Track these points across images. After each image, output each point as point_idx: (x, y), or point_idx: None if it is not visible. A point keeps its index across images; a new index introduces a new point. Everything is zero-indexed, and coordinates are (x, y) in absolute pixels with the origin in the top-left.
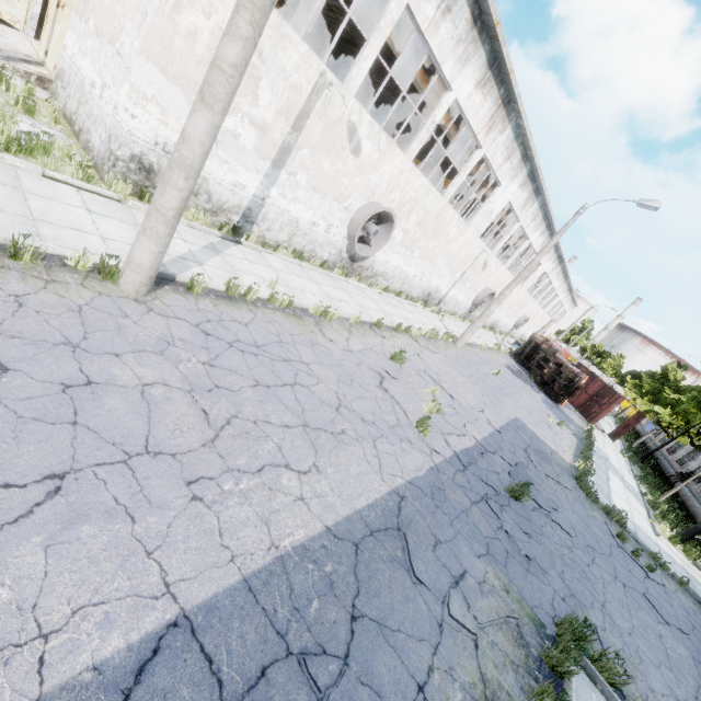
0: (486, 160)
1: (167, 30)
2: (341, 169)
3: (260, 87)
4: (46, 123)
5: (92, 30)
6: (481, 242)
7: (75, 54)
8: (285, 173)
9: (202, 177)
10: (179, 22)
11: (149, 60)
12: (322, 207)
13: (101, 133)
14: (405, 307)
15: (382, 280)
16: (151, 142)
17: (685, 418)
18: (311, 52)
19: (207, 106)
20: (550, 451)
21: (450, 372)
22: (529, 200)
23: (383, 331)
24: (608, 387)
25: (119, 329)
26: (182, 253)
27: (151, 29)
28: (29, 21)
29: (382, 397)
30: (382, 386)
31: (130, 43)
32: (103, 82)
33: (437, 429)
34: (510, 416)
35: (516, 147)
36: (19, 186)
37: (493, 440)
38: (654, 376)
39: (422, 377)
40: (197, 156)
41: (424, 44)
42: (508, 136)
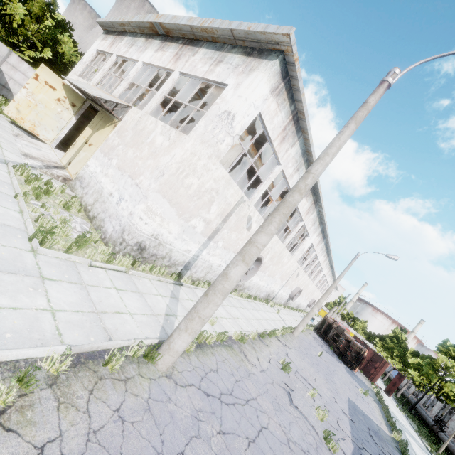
0: (304, 225)
1: (178, 185)
2: (240, 237)
3: (212, 204)
4: (74, 213)
5: (115, 165)
6: (297, 264)
7: (96, 172)
8: (212, 242)
9: (169, 249)
10: (185, 181)
11: (164, 198)
12: (226, 256)
13: (115, 225)
14: (260, 307)
15: (247, 291)
16: (150, 235)
17: (428, 379)
18: (239, 189)
19: (246, 264)
20: (377, 427)
21: (305, 366)
22: (320, 241)
23: (265, 339)
24: (377, 354)
25: (172, 417)
26: (165, 309)
27: (168, 182)
28: (55, 140)
29: (297, 415)
30: (293, 403)
31: (149, 183)
32: (121, 196)
33: (332, 437)
34: (346, 398)
35: (317, 219)
36: (82, 281)
37: (355, 433)
38: (392, 338)
39: (299, 379)
40: (232, 287)
41: (285, 182)
42: (314, 215)
